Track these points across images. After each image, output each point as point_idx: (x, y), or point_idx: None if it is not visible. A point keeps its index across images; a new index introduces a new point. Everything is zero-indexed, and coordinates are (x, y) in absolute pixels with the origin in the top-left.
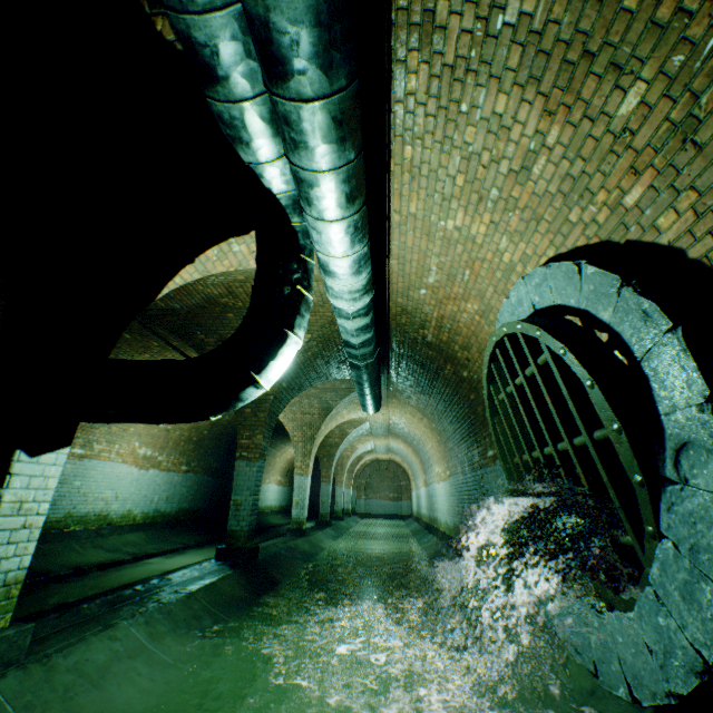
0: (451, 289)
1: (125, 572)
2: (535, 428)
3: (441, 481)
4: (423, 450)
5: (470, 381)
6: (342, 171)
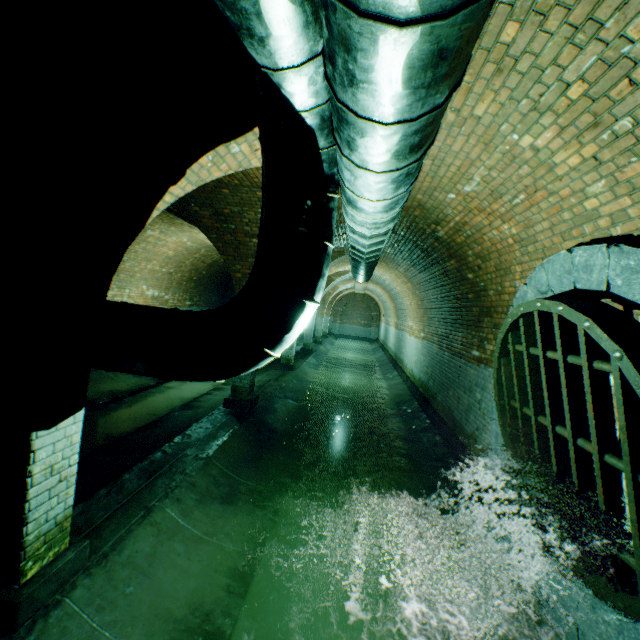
0: (490, 204)
1: (151, 399)
2: (553, 405)
3: (413, 337)
4: (400, 302)
5: (474, 284)
6: (419, 119)
